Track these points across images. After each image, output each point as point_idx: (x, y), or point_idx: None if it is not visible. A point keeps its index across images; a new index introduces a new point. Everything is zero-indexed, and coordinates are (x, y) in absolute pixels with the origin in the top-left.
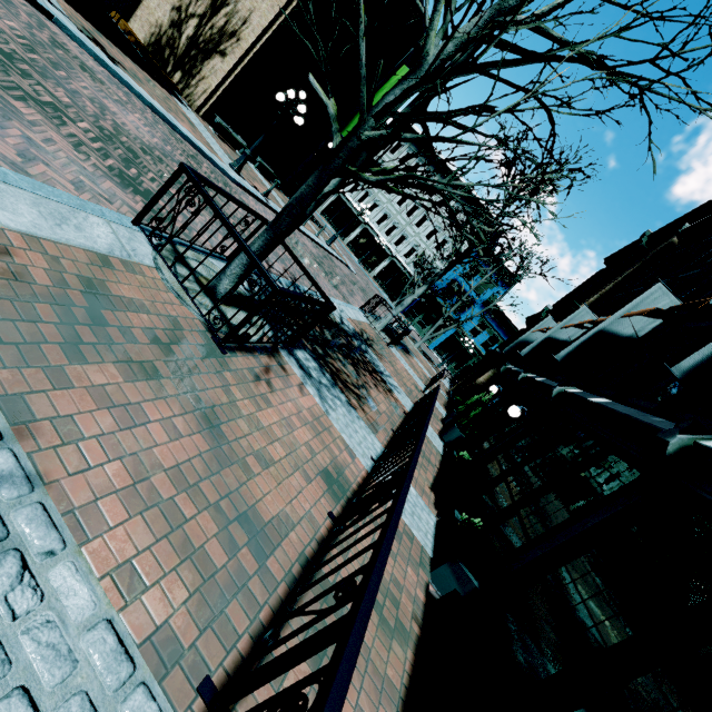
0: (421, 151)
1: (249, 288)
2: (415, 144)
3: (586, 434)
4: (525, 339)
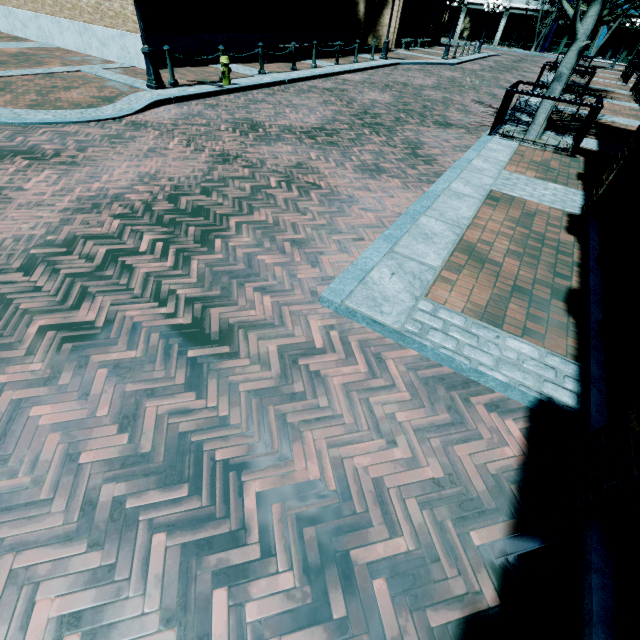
0: None
1: None
2: None
3: None
4: None
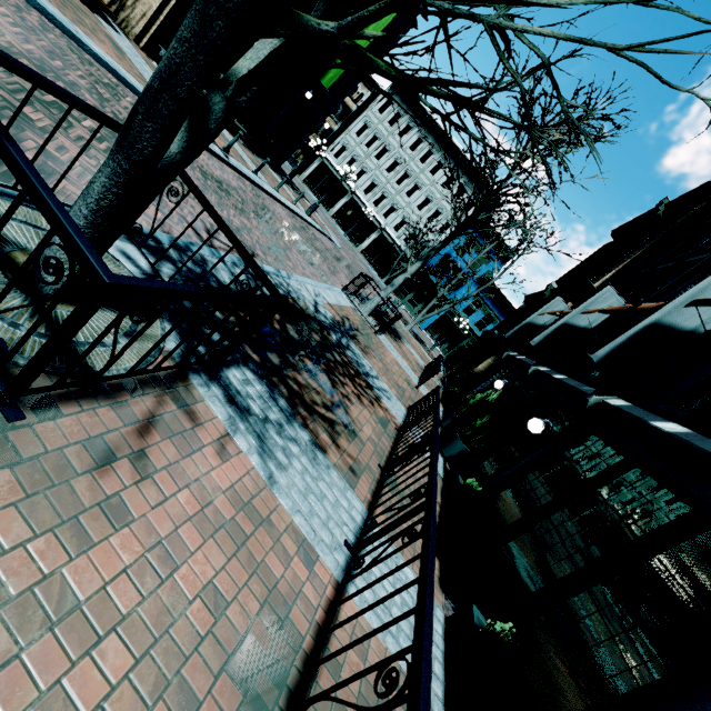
0: (412, 111)
1: (152, 270)
2: (406, 102)
3: (652, 476)
4: (530, 323)
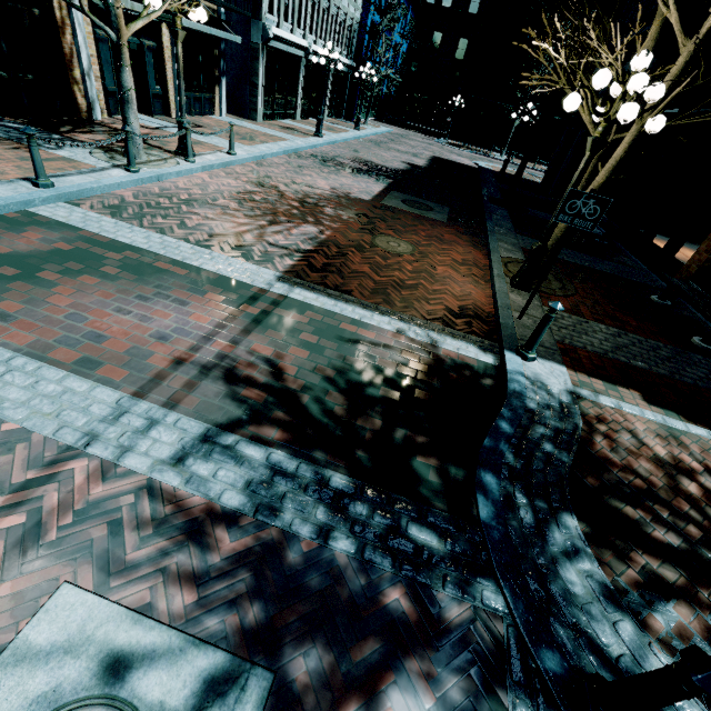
0: None
1: None
2: None
3: None
4: None
